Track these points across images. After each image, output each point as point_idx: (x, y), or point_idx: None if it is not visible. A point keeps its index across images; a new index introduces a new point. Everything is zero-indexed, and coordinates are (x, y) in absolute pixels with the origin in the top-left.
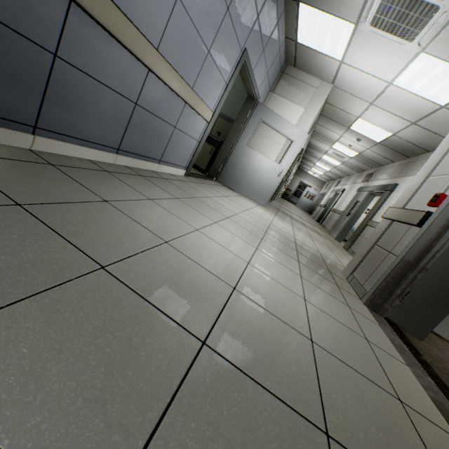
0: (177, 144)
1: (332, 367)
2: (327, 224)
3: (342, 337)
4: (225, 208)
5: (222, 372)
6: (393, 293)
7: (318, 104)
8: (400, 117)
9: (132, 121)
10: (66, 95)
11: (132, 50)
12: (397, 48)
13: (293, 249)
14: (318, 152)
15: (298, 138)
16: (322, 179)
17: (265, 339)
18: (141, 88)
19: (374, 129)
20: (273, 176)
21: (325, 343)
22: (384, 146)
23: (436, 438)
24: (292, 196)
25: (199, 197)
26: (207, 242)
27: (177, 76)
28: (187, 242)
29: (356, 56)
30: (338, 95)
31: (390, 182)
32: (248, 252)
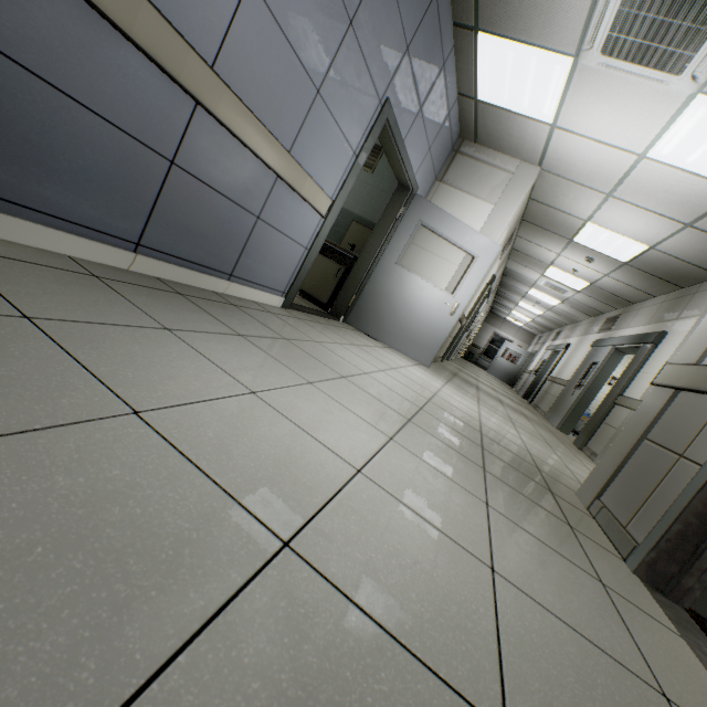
0: (265, 248)
1: None
2: (543, 403)
3: (598, 701)
4: (346, 361)
5: None
6: (704, 552)
7: (516, 197)
8: (663, 216)
9: (165, 193)
10: (5, 121)
11: (154, 54)
12: (652, 90)
13: (475, 443)
14: (520, 284)
15: (484, 252)
16: (530, 329)
17: None
18: (181, 134)
19: (617, 239)
20: (442, 315)
21: None
22: (636, 270)
23: None
24: (482, 356)
25: (295, 339)
26: (265, 419)
27: (256, 122)
28: (205, 416)
29: (579, 113)
30: (550, 183)
31: (651, 329)
32: (368, 445)
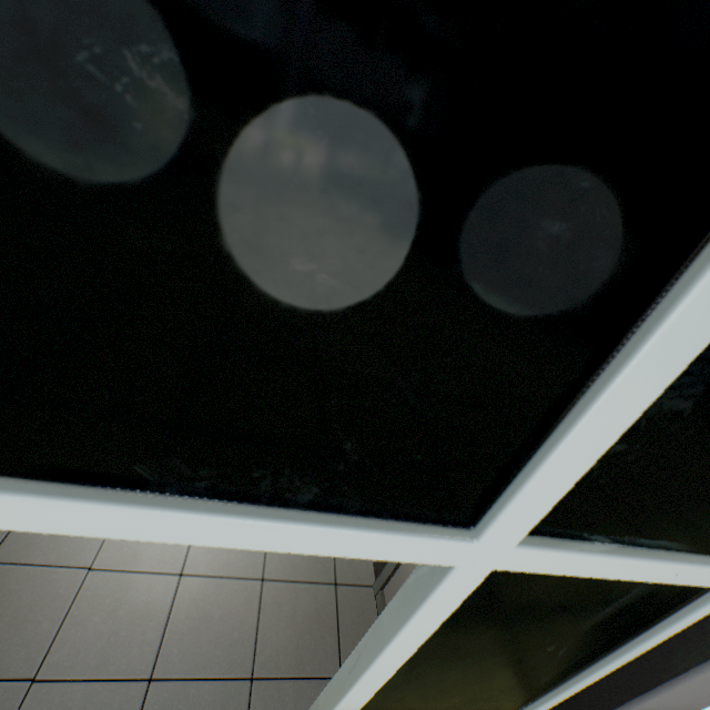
0: None
1: (276, 599)
2: None
3: None
4: None
5: (169, 695)
6: None
7: None
8: None
9: None
10: None
11: None
12: None
13: None
14: None
15: None
16: None
17: (212, 622)
18: None
19: None
20: None
21: (278, 570)
22: None
23: (354, 602)
24: None
25: None
26: None
27: None
28: (117, 540)
29: None
30: None
31: None
32: None
